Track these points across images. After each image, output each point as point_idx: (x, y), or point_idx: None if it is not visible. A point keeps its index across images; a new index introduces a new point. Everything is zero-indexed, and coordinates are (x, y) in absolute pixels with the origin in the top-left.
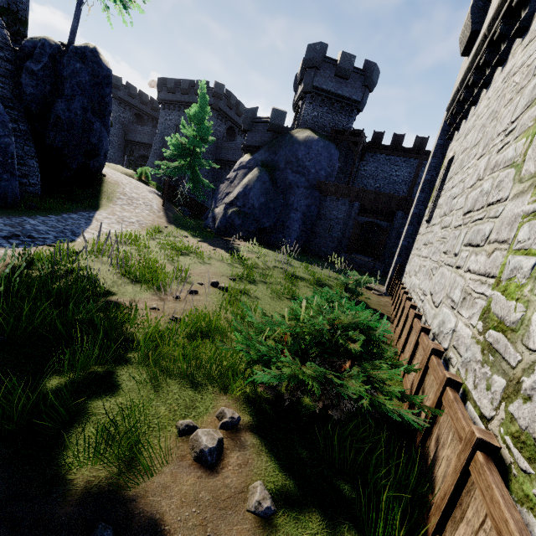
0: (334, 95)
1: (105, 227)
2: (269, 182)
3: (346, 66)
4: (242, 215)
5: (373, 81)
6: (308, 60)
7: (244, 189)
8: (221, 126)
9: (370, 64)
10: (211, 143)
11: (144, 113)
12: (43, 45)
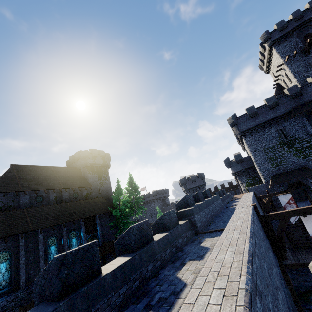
0: (195, 187)
1: None
2: None
3: (193, 179)
4: None
5: (203, 177)
6: (182, 183)
7: None
8: (160, 202)
9: (199, 174)
10: None
11: None
12: None
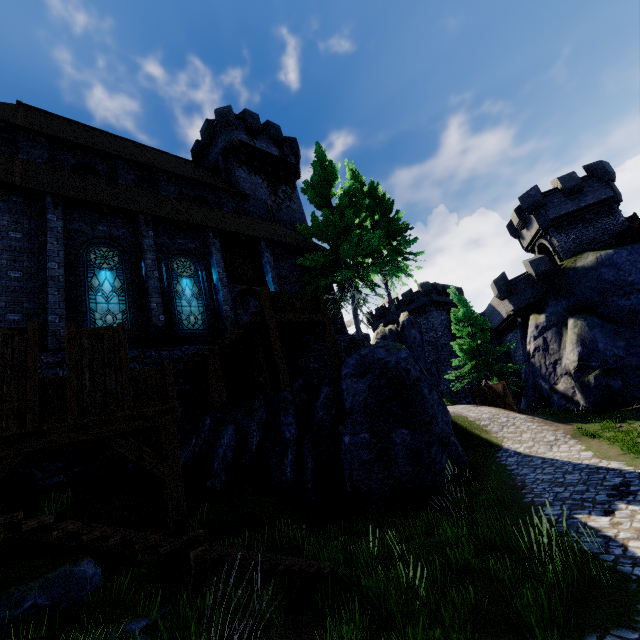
0: (579, 210)
1: (565, 454)
2: (605, 323)
3: (572, 184)
4: (614, 373)
5: (610, 173)
6: (529, 207)
7: (584, 346)
8: (442, 314)
9: (593, 165)
10: (487, 329)
11: None
12: (391, 333)
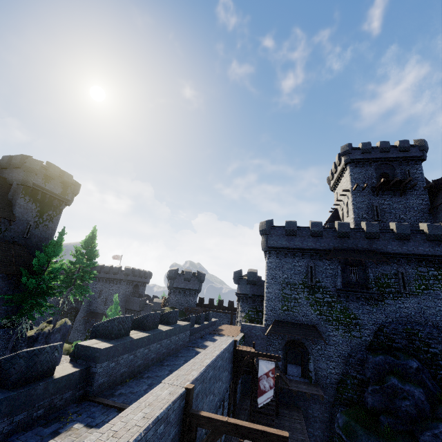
0: (185, 288)
1: None
2: None
3: (188, 277)
4: None
5: (202, 280)
6: (170, 276)
7: None
8: (129, 287)
9: (200, 273)
10: None
11: None
12: (43, 334)
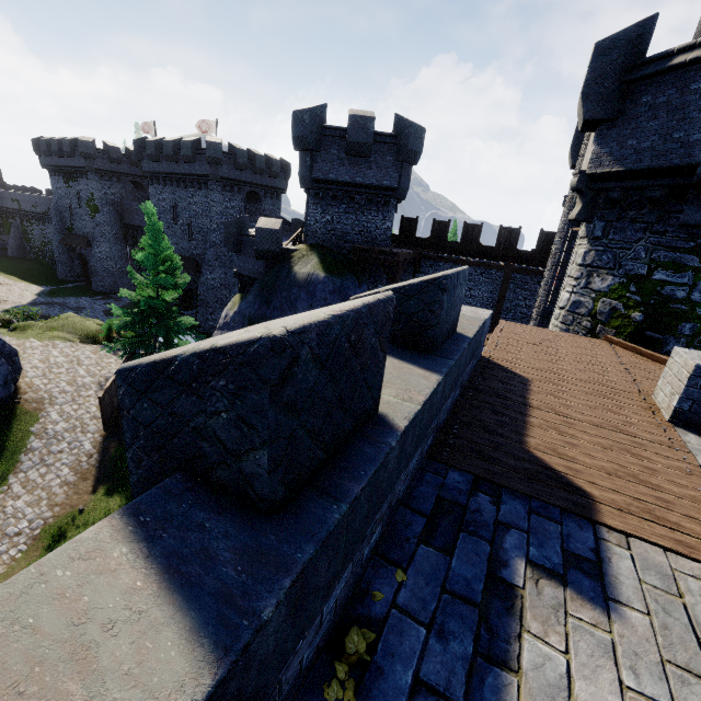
0: (351, 185)
1: None
2: None
3: (360, 139)
4: None
5: (412, 151)
6: (297, 139)
7: None
8: (233, 198)
9: (403, 124)
10: (182, 287)
11: (140, 178)
12: None
